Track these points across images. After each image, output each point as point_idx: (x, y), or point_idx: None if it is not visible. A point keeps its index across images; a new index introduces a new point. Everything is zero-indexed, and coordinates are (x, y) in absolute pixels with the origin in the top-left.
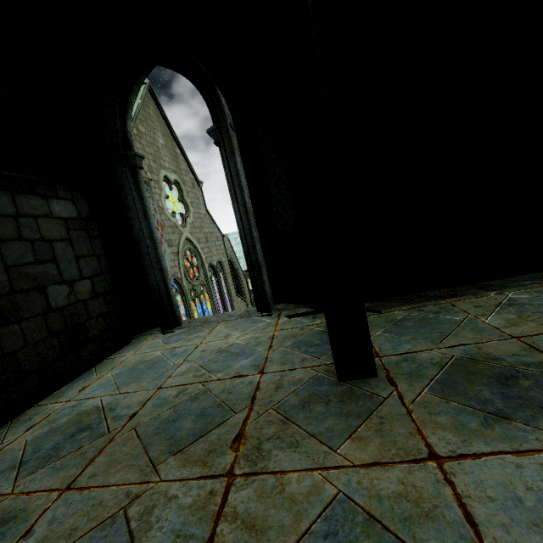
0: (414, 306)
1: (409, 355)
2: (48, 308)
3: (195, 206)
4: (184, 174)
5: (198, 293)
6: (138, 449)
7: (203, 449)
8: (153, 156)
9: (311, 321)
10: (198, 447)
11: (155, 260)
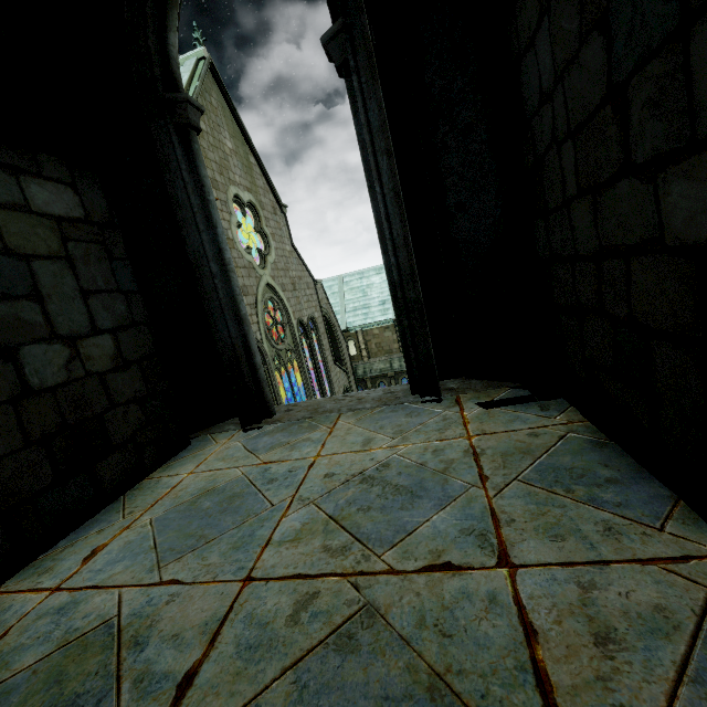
0: None
1: None
2: (24, 389)
3: (278, 240)
4: (262, 194)
5: (284, 361)
6: None
7: None
8: (219, 166)
9: (545, 418)
10: None
11: (227, 300)
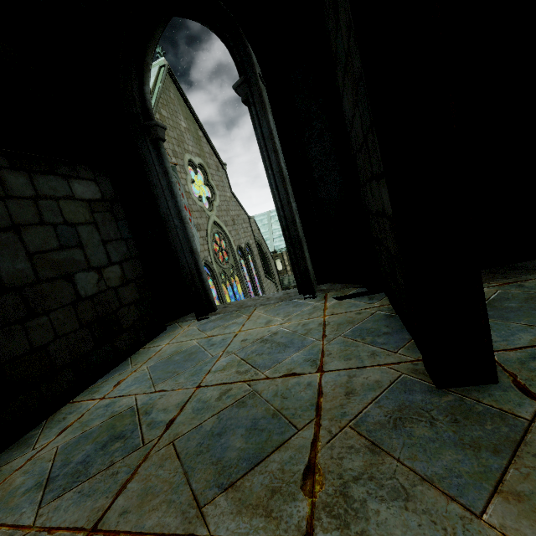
0: (508, 281)
1: (535, 349)
2: (77, 297)
3: (220, 189)
4: (208, 157)
5: (228, 276)
6: (178, 475)
7: (262, 485)
8: (177, 140)
9: (368, 304)
10: (256, 482)
11: (185, 241)
